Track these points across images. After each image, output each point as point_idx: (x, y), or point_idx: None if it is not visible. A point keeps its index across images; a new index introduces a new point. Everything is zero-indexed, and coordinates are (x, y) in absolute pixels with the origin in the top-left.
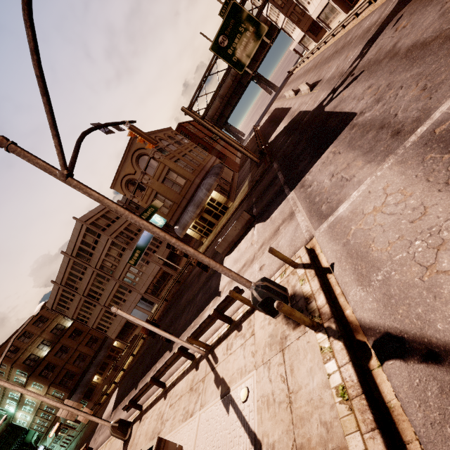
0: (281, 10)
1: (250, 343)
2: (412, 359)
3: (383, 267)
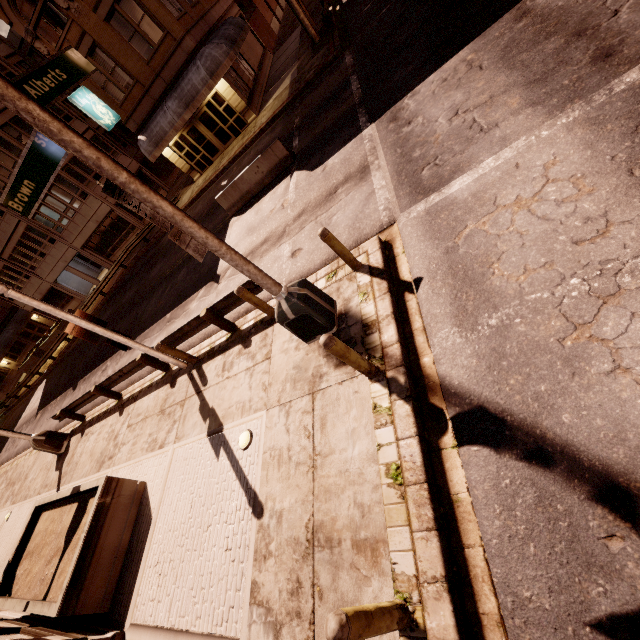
0: None
1: (262, 370)
2: (509, 452)
3: (504, 307)
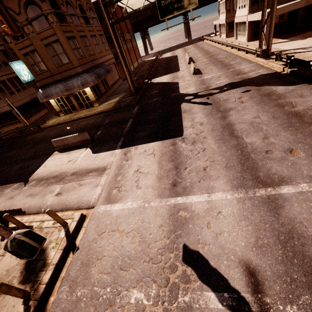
0: None
1: None
2: None
3: (86, 287)
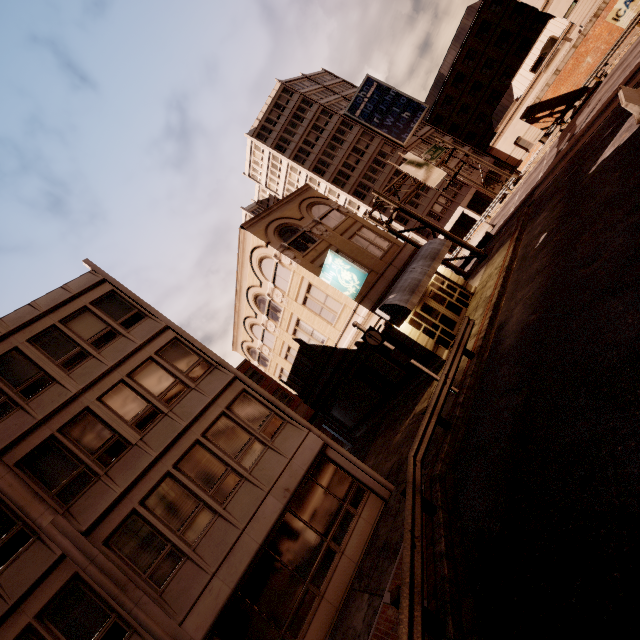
0: None
1: None
2: None
3: None
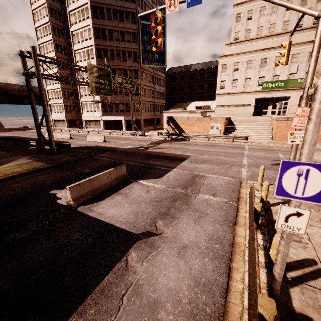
0: (63, 98)
1: None
2: None
3: None
